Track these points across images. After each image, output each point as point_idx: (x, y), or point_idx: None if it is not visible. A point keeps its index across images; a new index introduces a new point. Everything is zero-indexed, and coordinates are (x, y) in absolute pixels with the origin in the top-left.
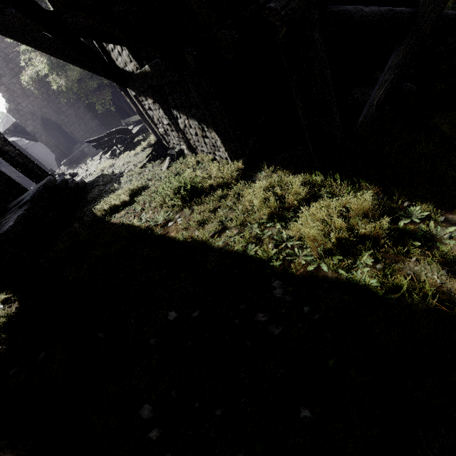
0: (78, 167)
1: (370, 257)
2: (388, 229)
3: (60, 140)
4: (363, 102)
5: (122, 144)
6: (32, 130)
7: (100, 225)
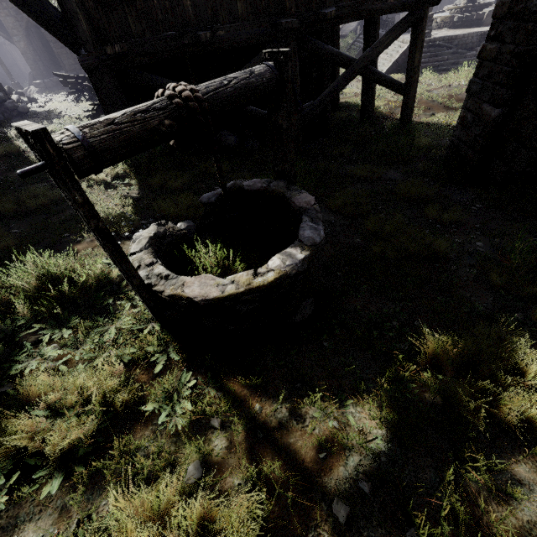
0: (47, 94)
1: (89, 187)
2: (108, 182)
3: (43, 57)
4: (222, 141)
5: (89, 94)
6: (11, 30)
7: (4, 141)
